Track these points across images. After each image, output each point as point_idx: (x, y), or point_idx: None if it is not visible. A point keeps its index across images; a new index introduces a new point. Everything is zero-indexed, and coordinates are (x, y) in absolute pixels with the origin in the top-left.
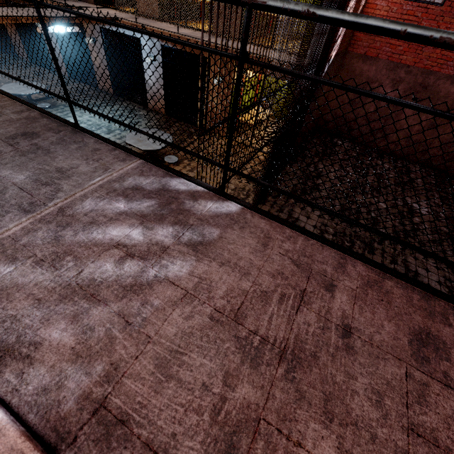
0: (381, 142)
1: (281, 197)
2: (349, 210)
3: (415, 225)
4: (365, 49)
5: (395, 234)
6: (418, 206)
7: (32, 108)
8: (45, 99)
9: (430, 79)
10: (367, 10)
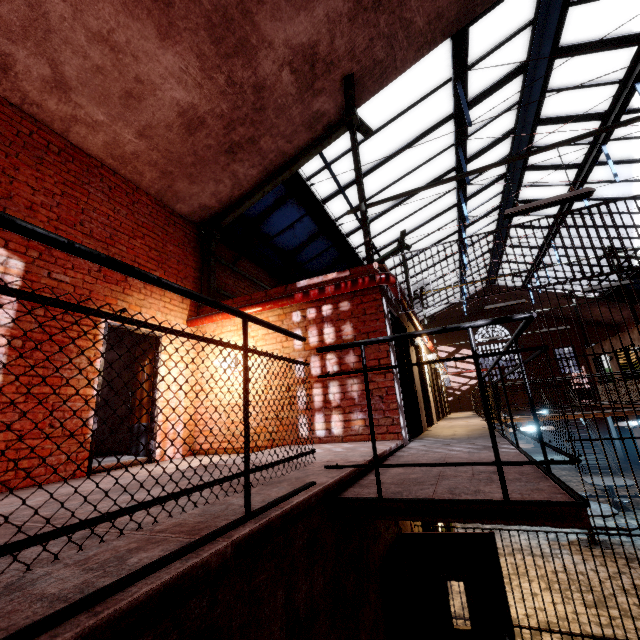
0: None
1: None
2: None
3: None
4: None
5: None
6: None
7: (498, 433)
8: (632, 497)
9: None
10: None
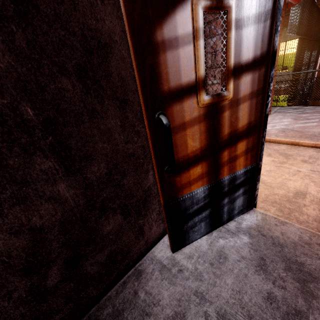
0: None
1: None
2: None
3: None
4: None
5: None
6: None
7: None
8: None
9: None
10: None
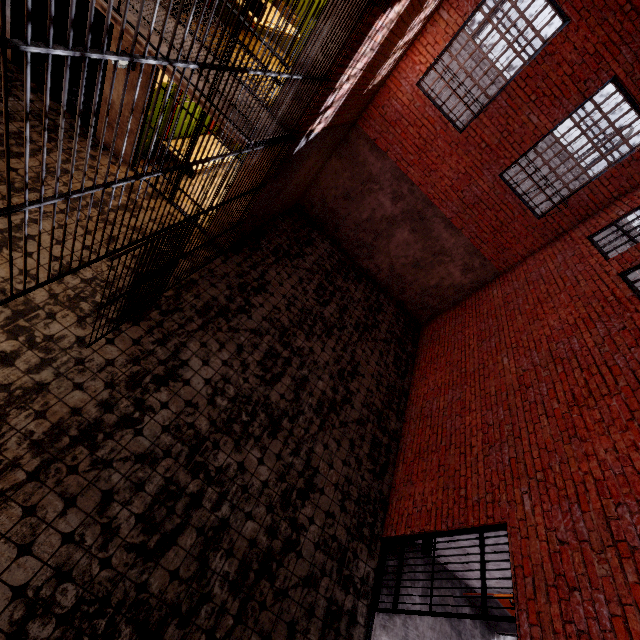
0: (365, 260)
1: (178, 316)
2: (276, 358)
3: (349, 393)
4: (376, 134)
5: (319, 406)
6: (366, 364)
7: None
8: None
9: (429, 211)
10: (390, 83)
